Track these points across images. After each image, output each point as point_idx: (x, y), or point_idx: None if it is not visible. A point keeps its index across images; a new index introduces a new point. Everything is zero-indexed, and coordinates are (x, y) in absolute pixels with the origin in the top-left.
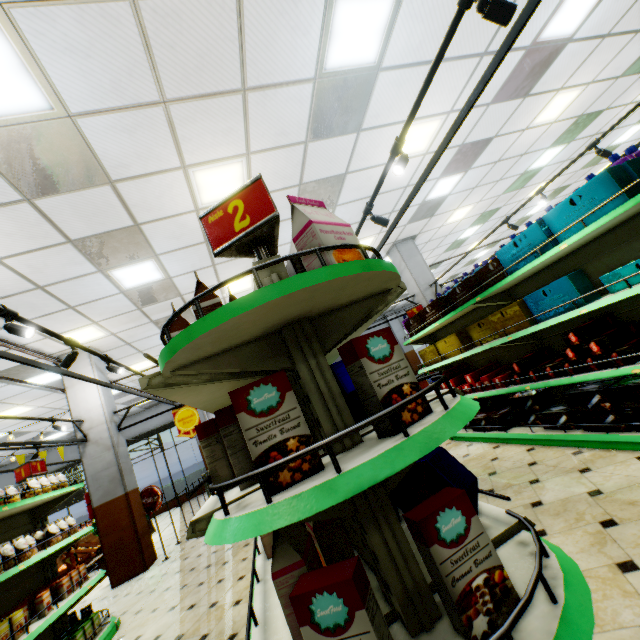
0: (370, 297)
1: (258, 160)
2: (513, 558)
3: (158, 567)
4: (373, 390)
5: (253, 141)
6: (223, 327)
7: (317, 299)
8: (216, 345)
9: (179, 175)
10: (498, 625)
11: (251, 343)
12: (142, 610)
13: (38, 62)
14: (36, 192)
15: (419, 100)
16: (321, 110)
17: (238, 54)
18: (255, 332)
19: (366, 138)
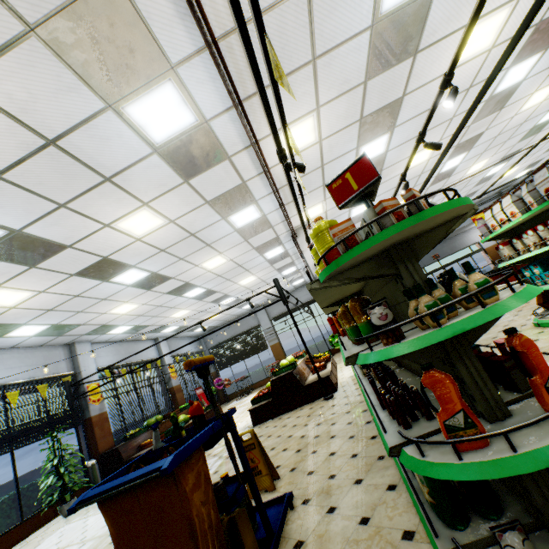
0: None
1: (524, 0)
2: None
3: None
4: None
5: None
6: None
7: None
8: None
9: (459, 35)
10: None
11: None
12: None
13: None
14: (373, 73)
15: None
16: None
17: None
18: None
19: None
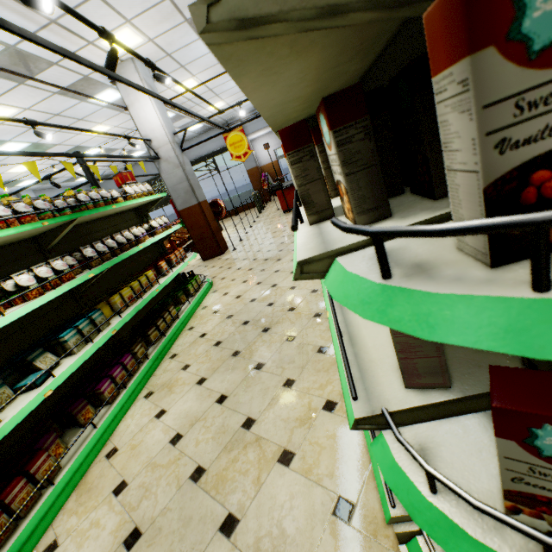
0: None
1: None
2: None
3: (230, 254)
4: None
5: None
6: None
7: None
8: None
9: None
10: None
11: None
12: (225, 278)
13: None
14: None
15: None
16: None
17: None
18: None
19: None
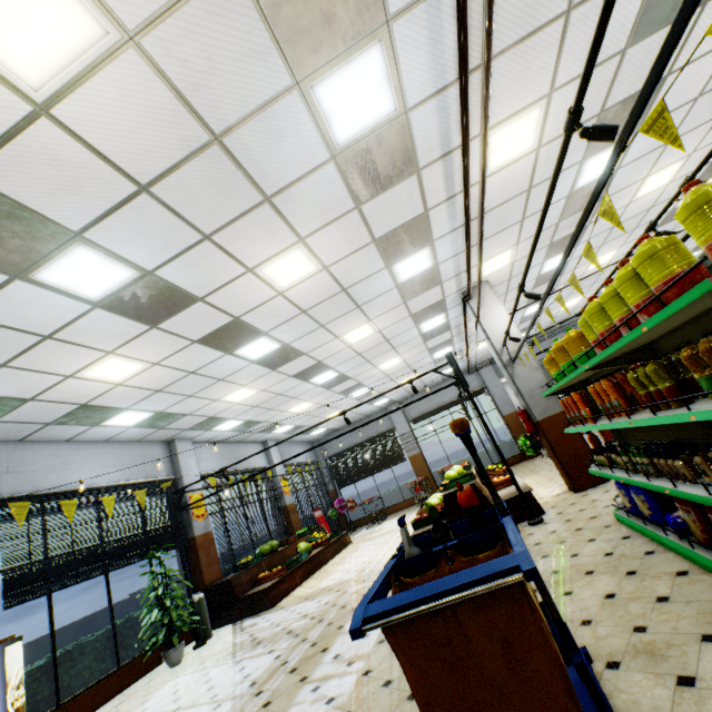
0: None
1: None
2: None
3: None
4: None
5: None
6: None
7: None
8: None
9: None
10: None
11: None
12: None
13: None
14: (638, 35)
15: None
16: None
17: None
18: None
19: None
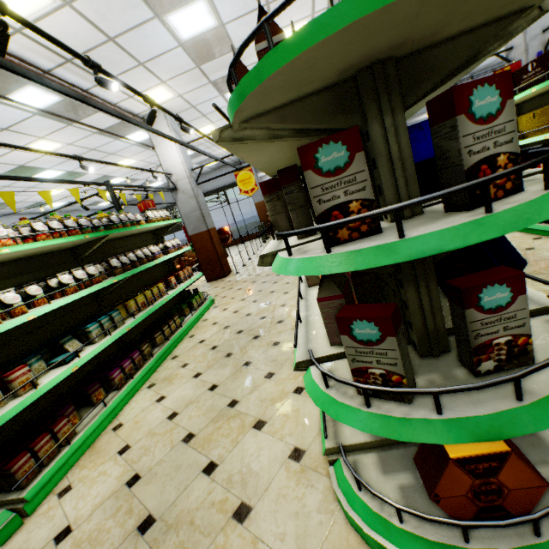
0: (490, 24)
1: None
2: (536, 331)
3: (232, 277)
4: (460, 158)
5: None
6: (296, 63)
7: (420, 21)
8: (284, 92)
9: None
10: (503, 369)
11: (320, 93)
12: (226, 297)
13: None
14: None
15: None
16: None
17: None
18: (328, 77)
19: None
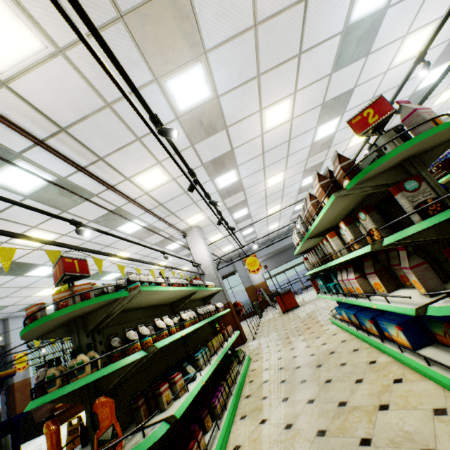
0: (445, 142)
1: (300, 94)
2: None
3: (251, 342)
4: None
5: (299, 83)
6: (393, 157)
7: (429, 142)
8: (379, 170)
9: (257, 115)
10: None
11: (386, 171)
12: (259, 353)
13: (212, 75)
14: (196, 141)
15: (442, 23)
16: (343, 50)
17: (300, 34)
18: (394, 163)
19: (372, 58)
